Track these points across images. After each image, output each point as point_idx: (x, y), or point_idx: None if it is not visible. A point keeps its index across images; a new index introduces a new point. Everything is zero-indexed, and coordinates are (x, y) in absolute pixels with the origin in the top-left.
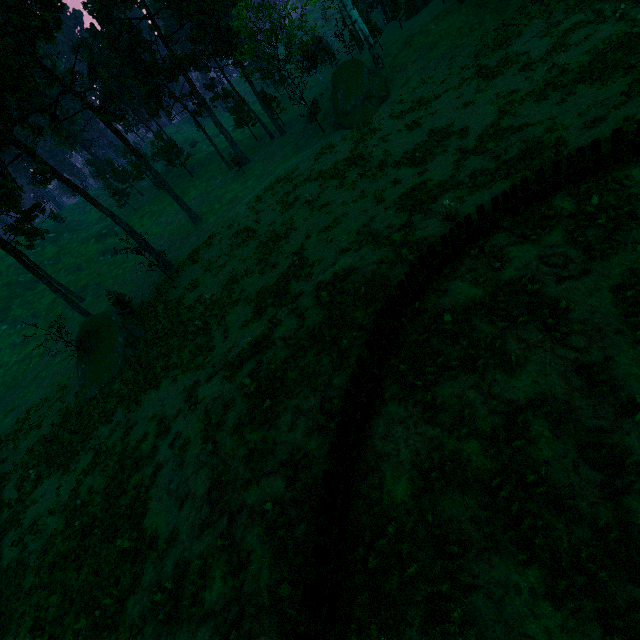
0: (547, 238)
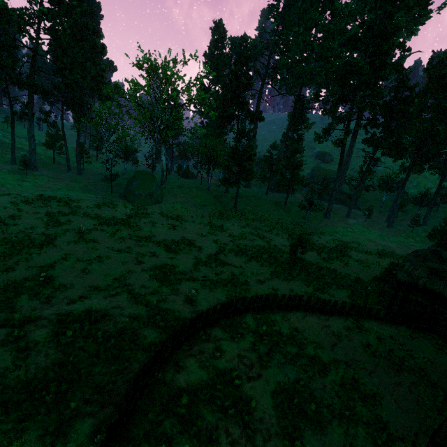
0: (242, 342)
